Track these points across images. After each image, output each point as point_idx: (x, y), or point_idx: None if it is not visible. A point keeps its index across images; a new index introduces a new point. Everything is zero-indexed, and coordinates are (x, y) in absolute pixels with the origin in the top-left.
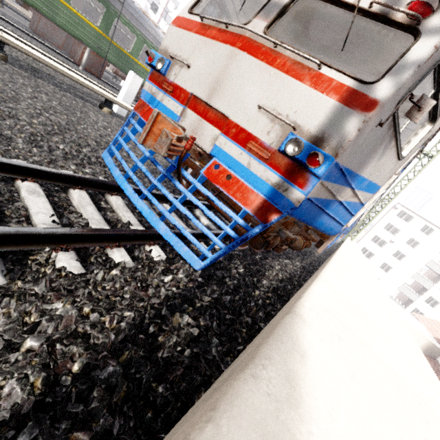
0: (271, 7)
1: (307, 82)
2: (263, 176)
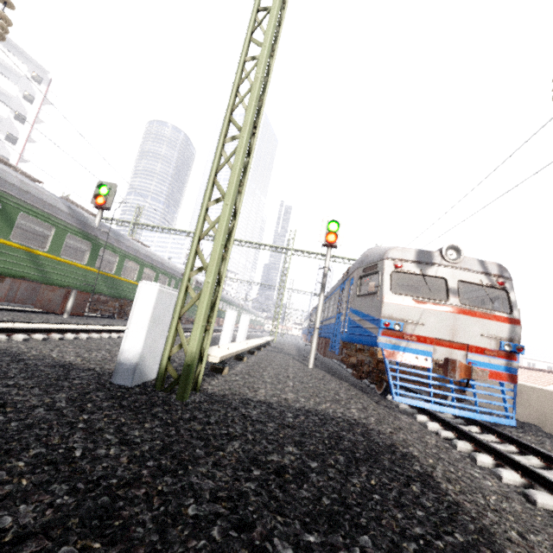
0: (453, 291)
1: (494, 320)
2: (498, 363)
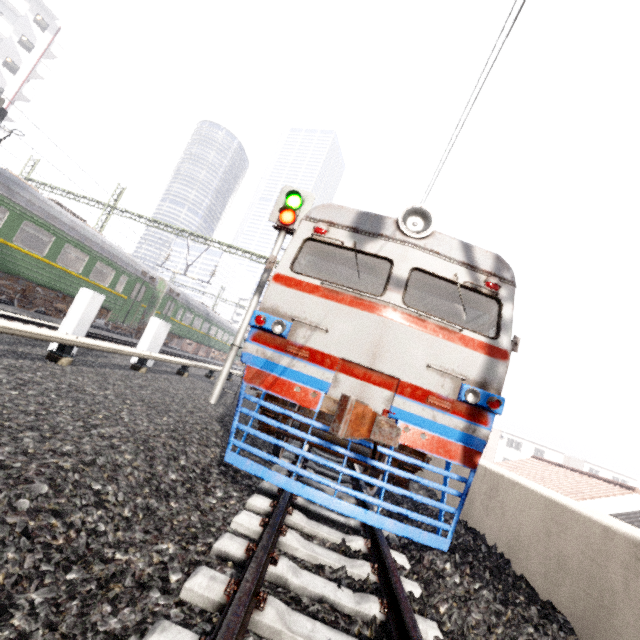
0: (397, 282)
1: (458, 343)
2: (451, 424)
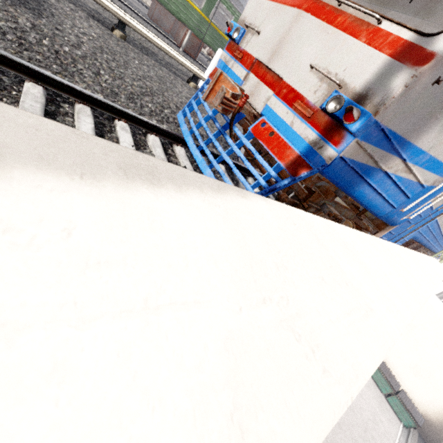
0: None
1: (363, 38)
2: (303, 134)
